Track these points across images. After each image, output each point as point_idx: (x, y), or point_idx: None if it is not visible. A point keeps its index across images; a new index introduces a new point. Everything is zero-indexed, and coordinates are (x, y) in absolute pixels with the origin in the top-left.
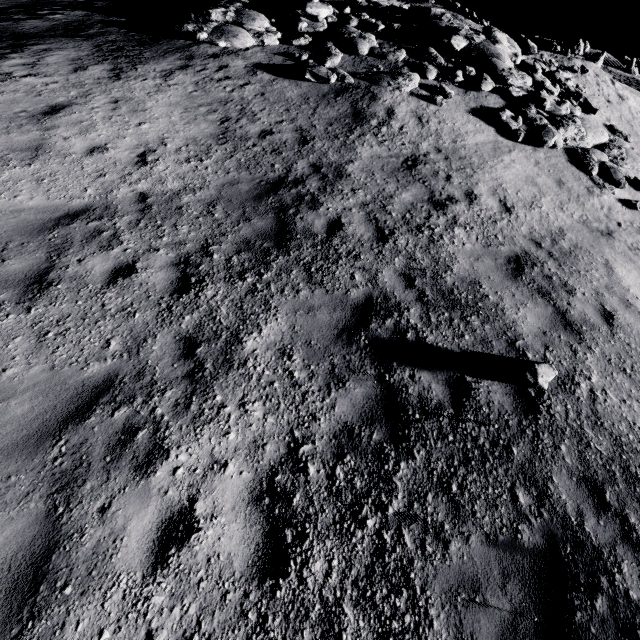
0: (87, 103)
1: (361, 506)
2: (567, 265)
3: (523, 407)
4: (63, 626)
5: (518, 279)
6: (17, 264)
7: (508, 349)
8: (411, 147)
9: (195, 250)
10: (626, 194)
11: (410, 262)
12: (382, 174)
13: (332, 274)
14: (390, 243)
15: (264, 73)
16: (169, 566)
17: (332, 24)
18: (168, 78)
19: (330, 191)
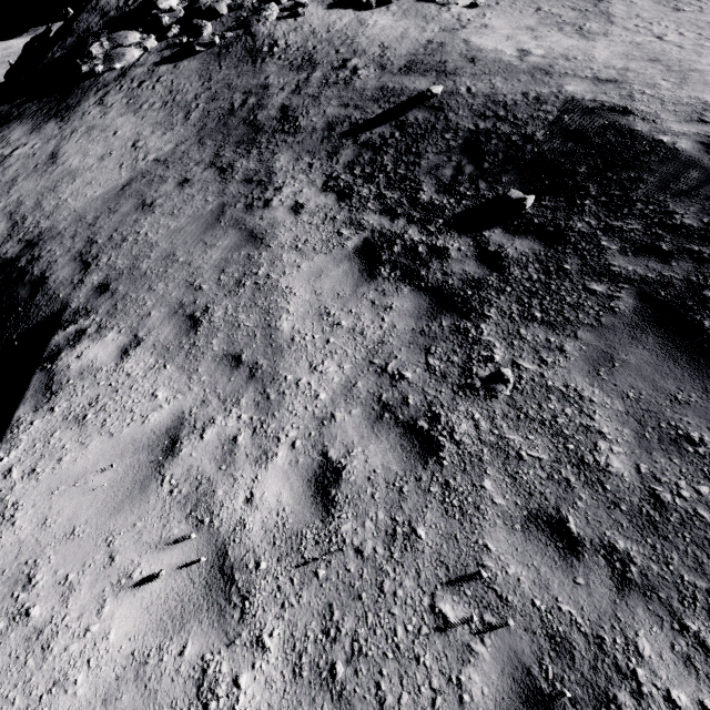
0: (70, 142)
1: (373, 175)
2: (438, 53)
3: (435, 112)
4: (276, 235)
5: (410, 73)
6: (125, 208)
7: (417, 99)
8: (301, 50)
9: (213, 159)
10: (468, 1)
11: (340, 99)
12: (293, 73)
13: (299, 126)
14: (323, 98)
15: (165, 66)
16: (302, 213)
17: (185, 8)
18: (104, 104)
19: (267, 97)
